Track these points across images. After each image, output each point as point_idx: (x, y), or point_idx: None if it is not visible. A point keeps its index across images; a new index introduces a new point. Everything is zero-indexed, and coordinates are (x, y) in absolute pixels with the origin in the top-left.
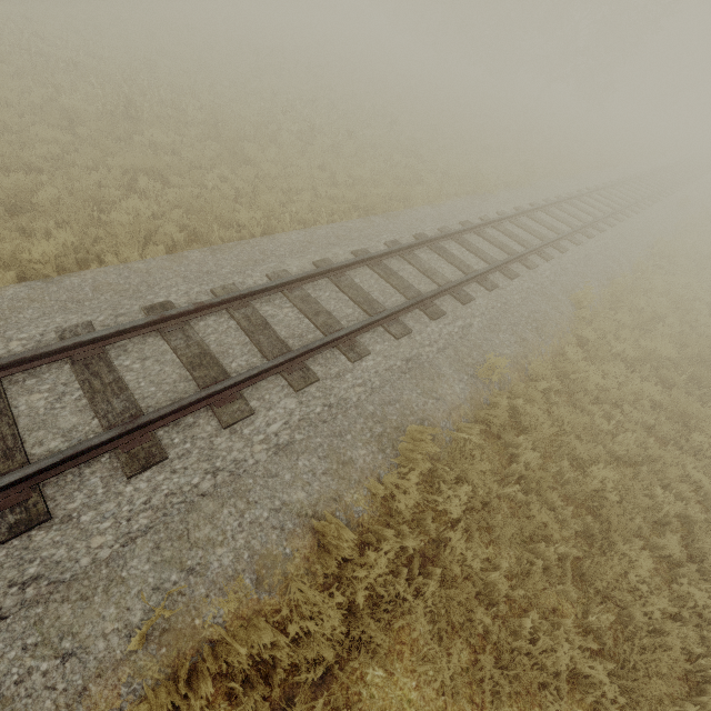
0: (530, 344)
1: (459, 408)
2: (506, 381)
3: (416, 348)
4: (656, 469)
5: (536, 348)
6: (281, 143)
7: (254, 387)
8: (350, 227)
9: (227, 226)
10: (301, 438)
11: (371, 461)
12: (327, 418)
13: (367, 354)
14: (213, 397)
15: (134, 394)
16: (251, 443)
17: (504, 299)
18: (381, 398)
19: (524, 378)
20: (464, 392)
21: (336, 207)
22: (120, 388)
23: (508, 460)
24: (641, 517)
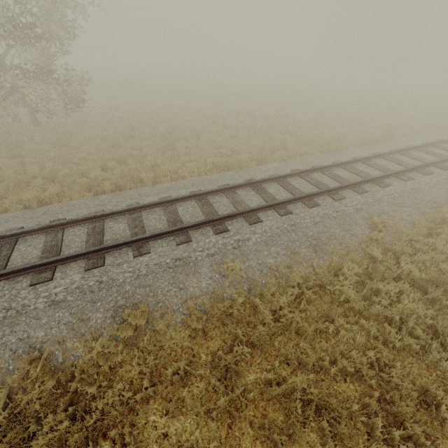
0: (299, 257)
1: (197, 298)
2: (258, 284)
3: (188, 252)
4: (386, 397)
5: (305, 260)
6: (203, 138)
7: (66, 265)
8: (206, 178)
9: (138, 182)
10: (71, 299)
11: (100, 322)
12: (94, 289)
13: (147, 253)
14: (38, 268)
15: (9, 262)
16: (38, 297)
17: (293, 222)
18: (140, 282)
19: (285, 284)
20: (208, 287)
21: (203, 167)
22: (4, 258)
23: (231, 349)
24: (353, 447)
